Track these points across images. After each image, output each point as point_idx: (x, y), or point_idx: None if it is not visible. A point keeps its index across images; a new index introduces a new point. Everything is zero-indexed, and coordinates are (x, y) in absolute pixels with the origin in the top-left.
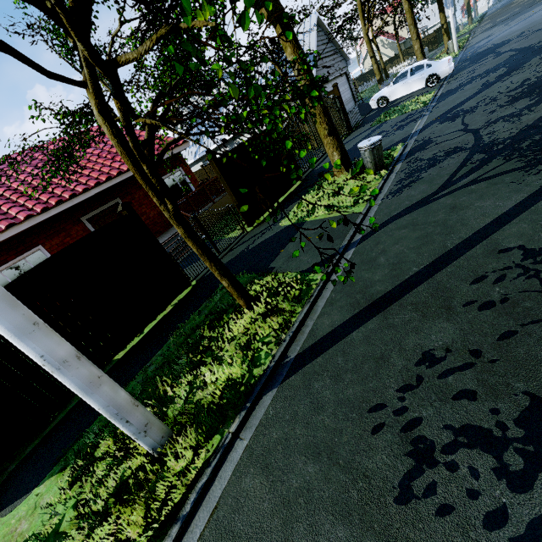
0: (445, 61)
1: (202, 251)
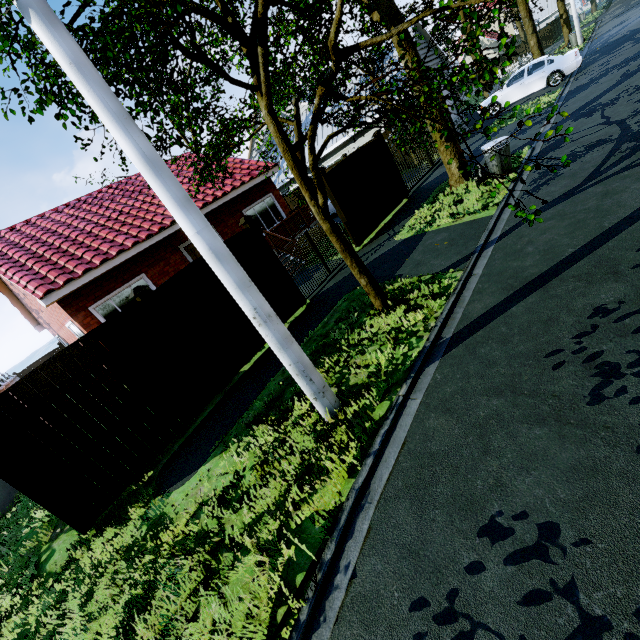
0: (570, 54)
1: (345, 247)
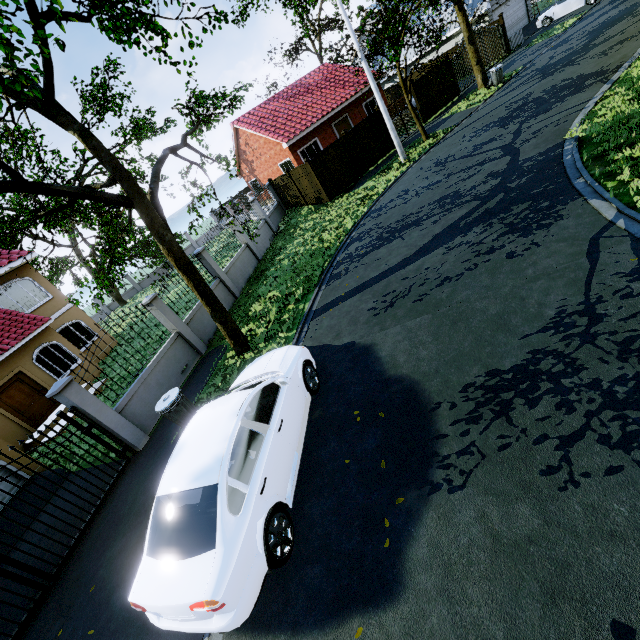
0: None
1: (415, 115)
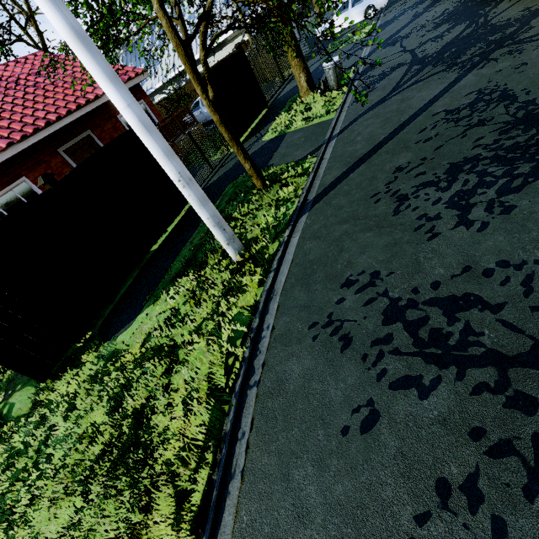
0: None
1: (232, 137)
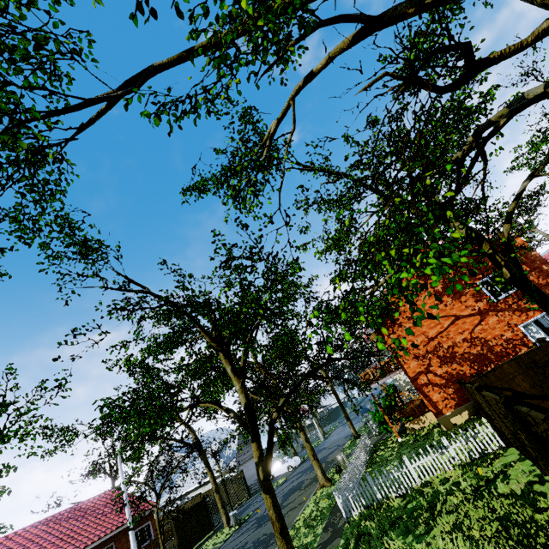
0: (293, 460)
1: None
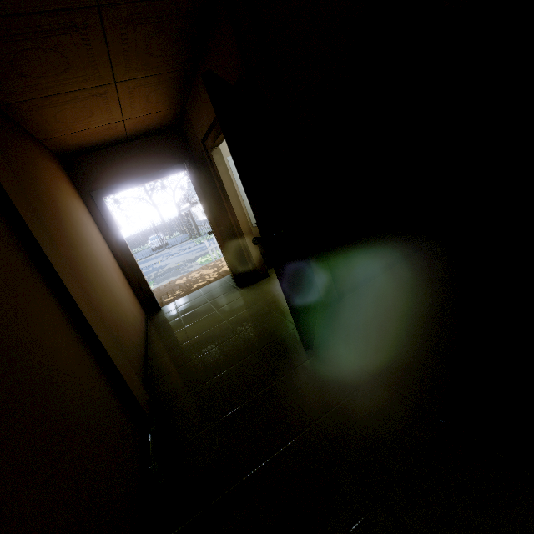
0: None
1: None
